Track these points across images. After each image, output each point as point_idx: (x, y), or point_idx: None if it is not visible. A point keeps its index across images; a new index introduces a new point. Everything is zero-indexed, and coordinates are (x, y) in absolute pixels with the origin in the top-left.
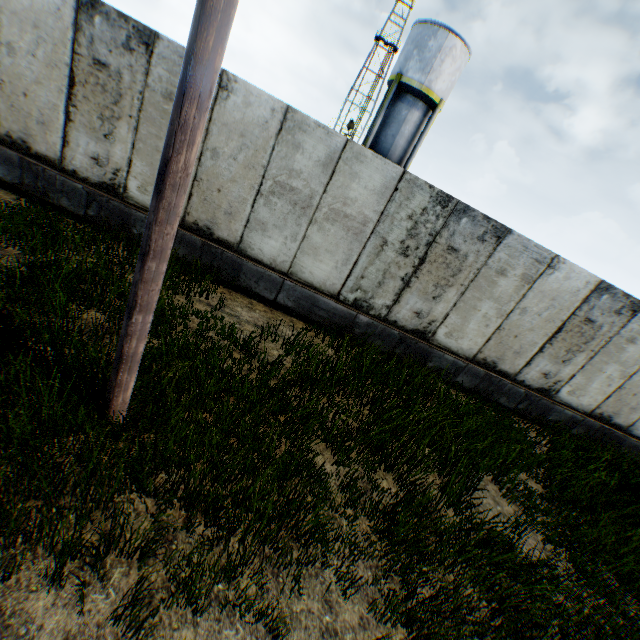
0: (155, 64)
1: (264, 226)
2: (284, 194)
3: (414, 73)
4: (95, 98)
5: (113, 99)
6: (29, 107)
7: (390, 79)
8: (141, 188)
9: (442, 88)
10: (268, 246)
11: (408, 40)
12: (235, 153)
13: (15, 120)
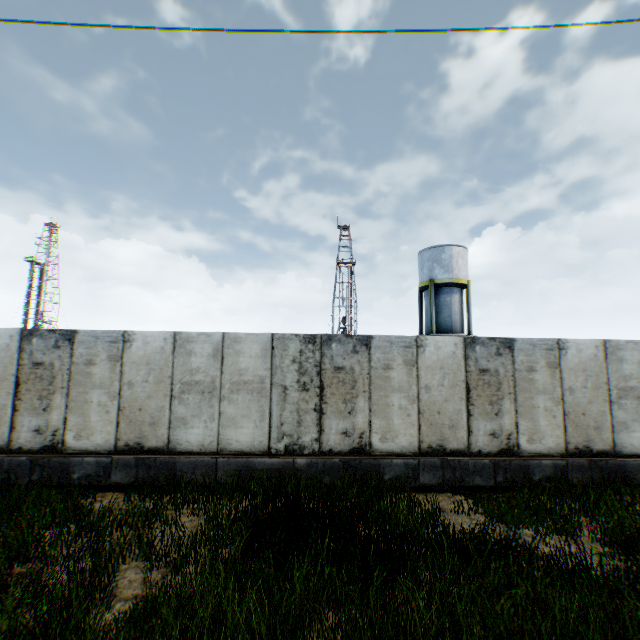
0: (515, 355)
1: (623, 424)
2: (626, 394)
3: (442, 275)
4: (483, 392)
5: (495, 388)
6: (441, 419)
7: (423, 285)
8: (528, 440)
9: (464, 274)
10: (633, 439)
11: (422, 260)
12: (582, 383)
13: (432, 433)
